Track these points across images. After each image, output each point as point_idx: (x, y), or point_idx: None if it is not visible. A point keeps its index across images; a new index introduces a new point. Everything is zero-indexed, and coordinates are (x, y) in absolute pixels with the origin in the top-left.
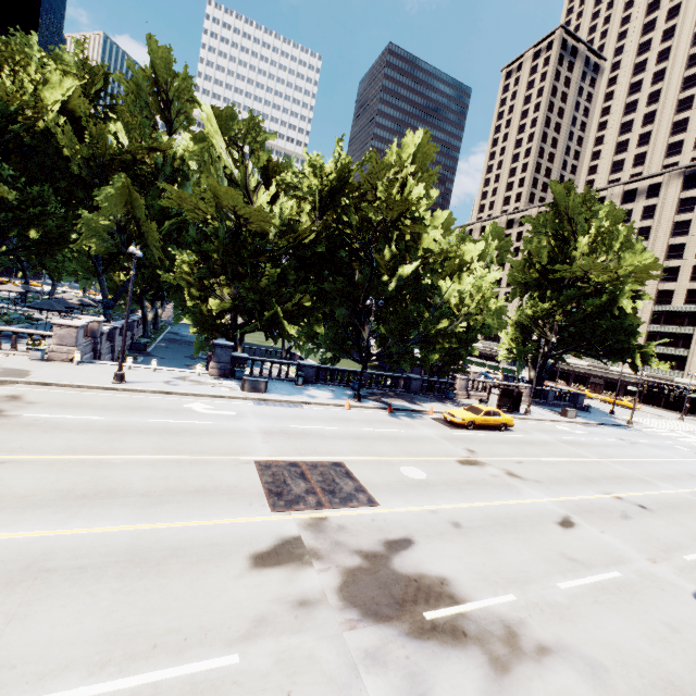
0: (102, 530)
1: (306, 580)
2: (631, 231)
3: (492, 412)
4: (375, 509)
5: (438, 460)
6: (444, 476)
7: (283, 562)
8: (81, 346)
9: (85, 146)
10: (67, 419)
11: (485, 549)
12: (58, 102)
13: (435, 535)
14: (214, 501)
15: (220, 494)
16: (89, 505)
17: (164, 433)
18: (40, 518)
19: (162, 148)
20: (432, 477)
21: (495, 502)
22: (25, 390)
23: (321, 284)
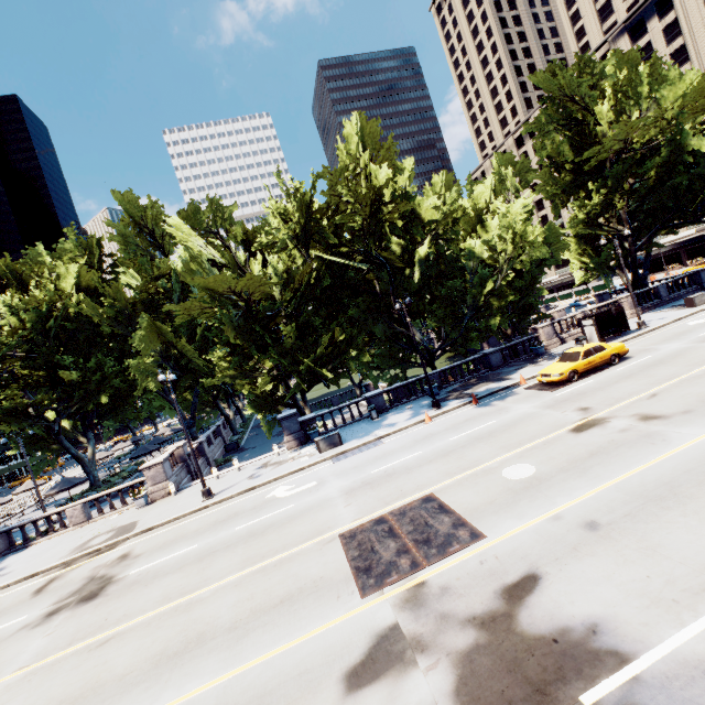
0: (190, 695)
1: (411, 692)
2: (657, 64)
3: (592, 350)
4: (481, 545)
5: (546, 440)
6: (558, 460)
7: (381, 673)
8: (172, 477)
9: (107, 308)
10: (165, 561)
11: (642, 550)
12: (75, 286)
13: (566, 554)
14: (300, 609)
15: (305, 596)
16: (179, 664)
17: (249, 539)
18: (134, 701)
19: (165, 273)
20: (543, 468)
21: (636, 469)
22: (133, 544)
23: (346, 313)
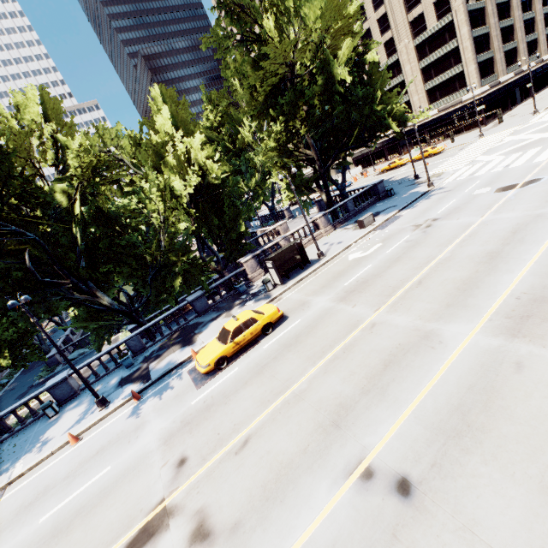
0: None
1: None
2: None
3: (243, 326)
4: None
5: None
6: None
7: None
8: None
9: None
10: None
11: None
12: None
13: None
14: None
15: None
16: None
17: None
18: None
19: None
20: None
21: None
22: None
23: None
